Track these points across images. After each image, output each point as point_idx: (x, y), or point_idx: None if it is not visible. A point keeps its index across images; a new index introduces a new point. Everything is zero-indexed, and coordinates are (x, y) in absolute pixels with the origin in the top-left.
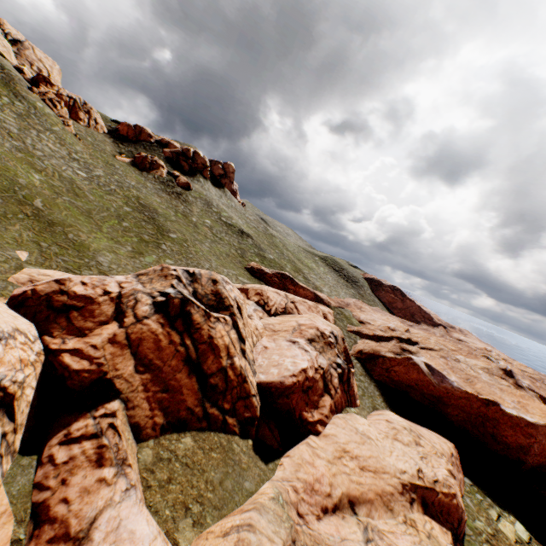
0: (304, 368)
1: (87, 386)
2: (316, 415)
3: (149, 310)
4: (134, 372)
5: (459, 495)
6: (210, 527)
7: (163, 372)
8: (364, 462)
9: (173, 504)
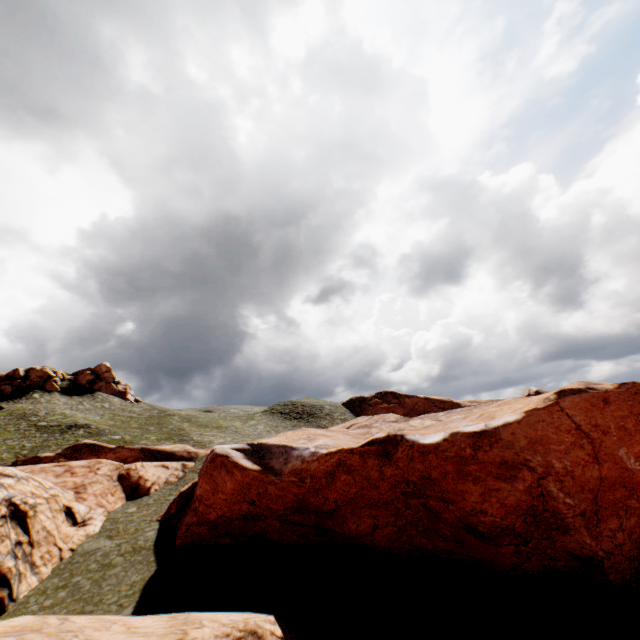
0: None
1: None
2: None
3: None
4: None
5: None
6: None
7: None
8: None
9: None
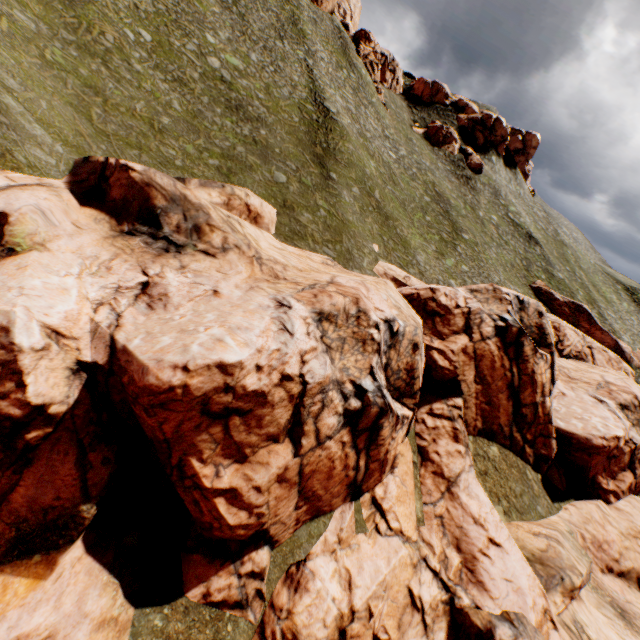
0: (617, 436)
1: (444, 380)
2: (611, 485)
3: (491, 331)
4: (472, 381)
5: None
6: (515, 522)
7: (489, 388)
8: None
9: (489, 491)
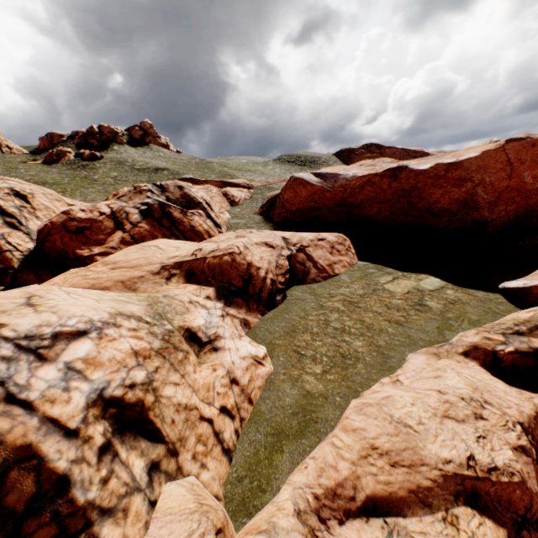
0: (63, 211)
1: None
2: (99, 250)
3: None
4: None
5: (266, 259)
6: None
7: None
8: (124, 264)
9: None
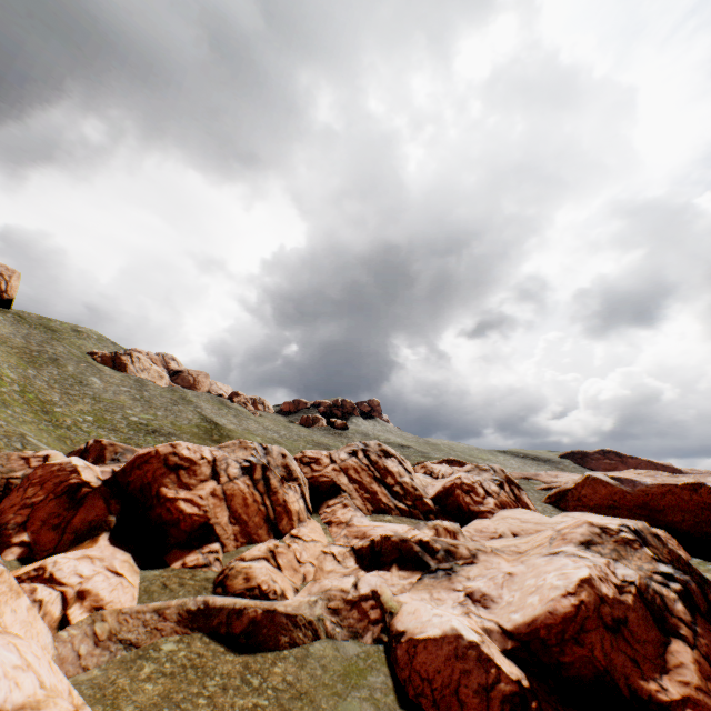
0: (457, 476)
1: (329, 488)
2: (483, 508)
3: (346, 456)
4: (348, 483)
5: None
6: None
7: (363, 484)
8: (526, 520)
9: None
